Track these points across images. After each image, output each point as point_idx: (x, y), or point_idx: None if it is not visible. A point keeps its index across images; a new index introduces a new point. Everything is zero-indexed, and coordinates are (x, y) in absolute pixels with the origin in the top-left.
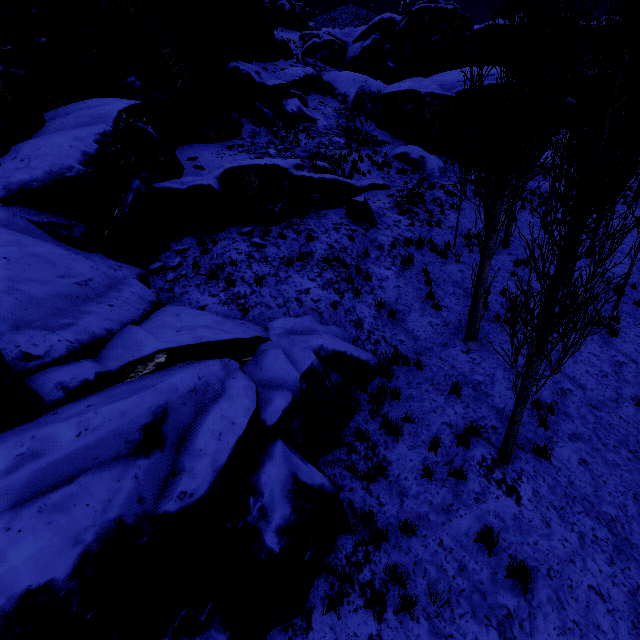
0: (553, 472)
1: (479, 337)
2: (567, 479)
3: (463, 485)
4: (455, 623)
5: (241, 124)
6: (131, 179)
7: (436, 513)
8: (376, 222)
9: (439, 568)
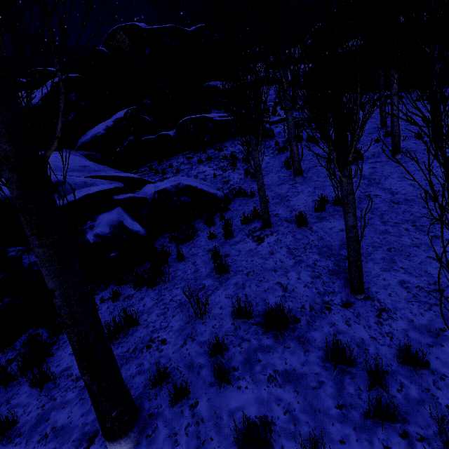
0: (307, 233)
1: (310, 176)
2: (318, 237)
3: (230, 240)
4: (171, 291)
5: (210, 111)
6: (129, 136)
7: (203, 252)
8: (273, 136)
9: (184, 272)
